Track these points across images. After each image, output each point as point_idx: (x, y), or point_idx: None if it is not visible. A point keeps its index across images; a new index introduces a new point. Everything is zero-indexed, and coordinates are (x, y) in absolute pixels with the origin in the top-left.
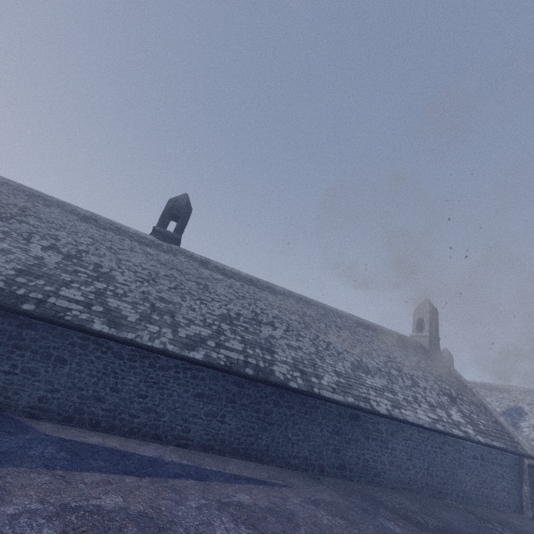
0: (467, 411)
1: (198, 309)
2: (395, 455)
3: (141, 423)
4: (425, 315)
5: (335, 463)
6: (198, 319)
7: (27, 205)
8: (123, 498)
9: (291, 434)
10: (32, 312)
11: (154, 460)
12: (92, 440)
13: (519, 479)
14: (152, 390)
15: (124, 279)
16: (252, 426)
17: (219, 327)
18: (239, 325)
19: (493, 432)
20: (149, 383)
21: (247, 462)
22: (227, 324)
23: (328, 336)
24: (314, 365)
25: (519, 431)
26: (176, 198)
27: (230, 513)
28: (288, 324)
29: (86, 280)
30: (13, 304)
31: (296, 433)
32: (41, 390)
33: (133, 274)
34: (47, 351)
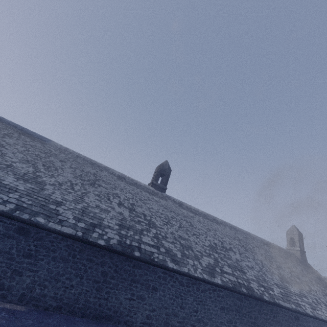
0: None
1: (198, 242)
2: None
3: None
4: (295, 236)
5: None
6: (202, 250)
7: (94, 171)
8: None
9: None
10: (141, 258)
11: None
12: None
13: None
14: (199, 306)
15: (159, 223)
16: None
17: (214, 256)
18: (220, 253)
19: None
20: (197, 301)
21: None
22: (215, 252)
23: (257, 255)
24: (265, 280)
25: None
26: (163, 164)
27: None
28: (237, 248)
29: (146, 228)
30: (131, 253)
31: None
32: (147, 310)
33: (159, 218)
34: (148, 283)
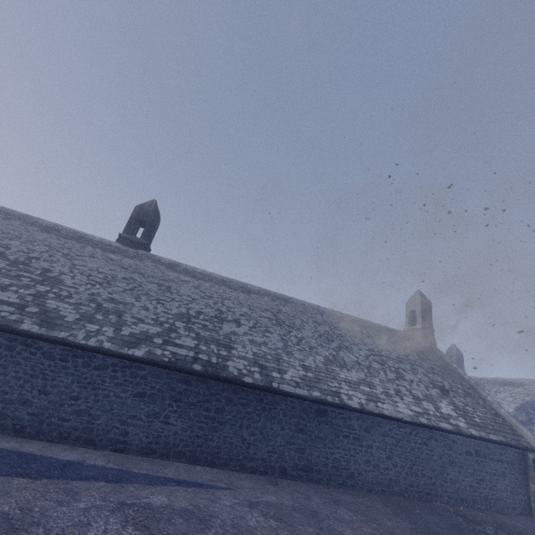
0: (461, 404)
1: (153, 308)
2: (371, 454)
3: (72, 427)
4: (417, 307)
5: (299, 464)
6: (150, 317)
7: None
8: None
9: (247, 433)
10: None
11: (70, 464)
12: (6, 445)
13: (524, 476)
14: (85, 391)
15: (74, 282)
16: (200, 427)
17: (172, 325)
18: (197, 323)
19: (491, 425)
20: (83, 384)
21: (193, 466)
22: (183, 322)
23: (302, 332)
24: (279, 360)
25: None
26: (143, 205)
27: (126, 514)
28: (256, 321)
29: (27, 284)
30: None
31: (252, 432)
32: None
33: (85, 277)
34: None
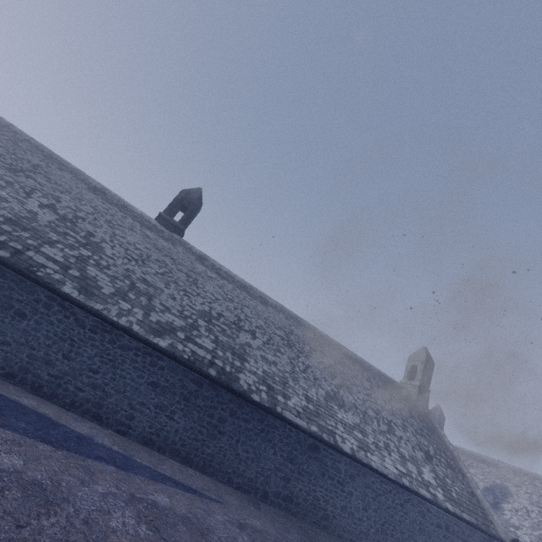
0: (442, 474)
1: (180, 299)
2: (349, 501)
3: (85, 398)
4: (420, 363)
5: (281, 492)
6: (176, 308)
7: (41, 164)
8: (24, 462)
9: (241, 449)
10: (5, 259)
11: (83, 438)
12: (26, 401)
13: None
14: (105, 367)
15: (113, 252)
16: (201, 431)
17: (195, 321)
18: (217, 325)
19: (466, 503)
20: (105, 359)
21: (186, 467)
22: (205, 320)
23: (309, 359)
24: (285, 384)
25: (499, 513)
26: (189, 190)
27: (138, 509)
28: (270, 337)
29: (72, 244)
30: None
31: (247, 449)
32: None
33: (123, 250)
34: (10, 302)
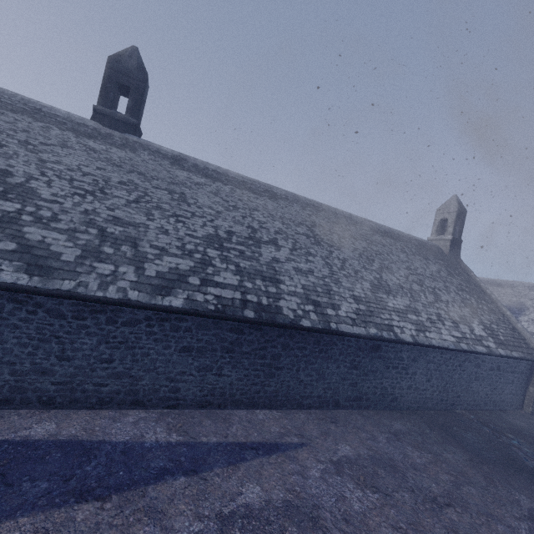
0: (488, 322)
1: (173, 230)
2: (414, 379)
3: (112, 391)
4: (451, 216)
5: (351, 396)
6: (174, 245)
7: None
8: None
9: (303, 375)
10: None
11: (131, 449)
12: (40, 430)
13: (527, 381)
14: (118, 352)
15: (52, 192)
16: (257, 374)
17: (203, 255)
18: (232, 249)
19: (511, 341)
20: (113, 344)
21: (253, 412)
22: (215, 248)
23: (342, 251)
24: (329, 292)
25: None
26: (119, 55)
27: None
28: (294, 240)
29: None
30: None
31: (309, 374)
32: None
33: (66, 183)
34: None
